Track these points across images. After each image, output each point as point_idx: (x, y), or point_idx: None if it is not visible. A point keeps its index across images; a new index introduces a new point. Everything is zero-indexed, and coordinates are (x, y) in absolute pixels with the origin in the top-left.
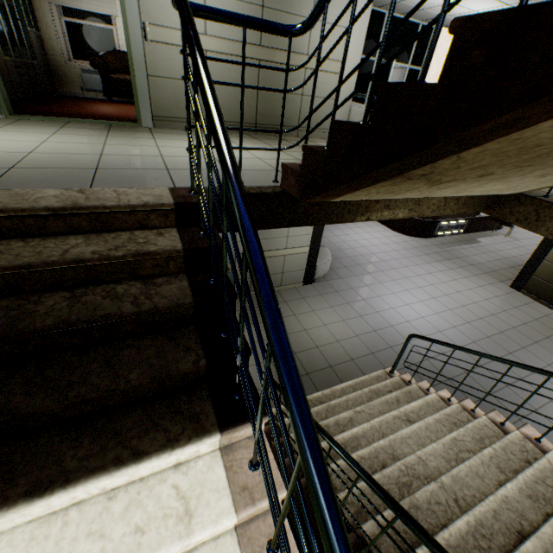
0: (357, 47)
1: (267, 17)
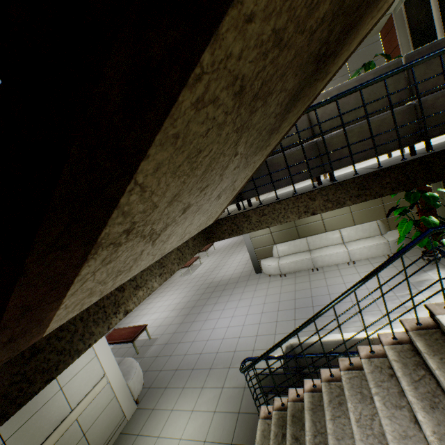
0: (108, 356)
1: (14, 441)
